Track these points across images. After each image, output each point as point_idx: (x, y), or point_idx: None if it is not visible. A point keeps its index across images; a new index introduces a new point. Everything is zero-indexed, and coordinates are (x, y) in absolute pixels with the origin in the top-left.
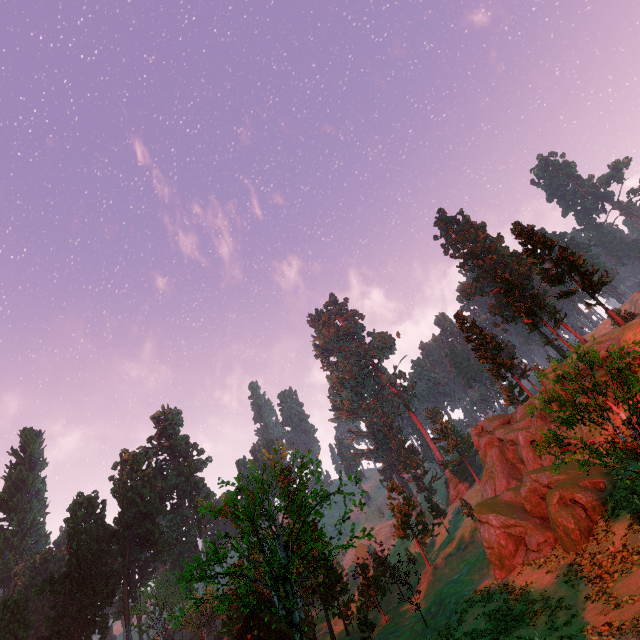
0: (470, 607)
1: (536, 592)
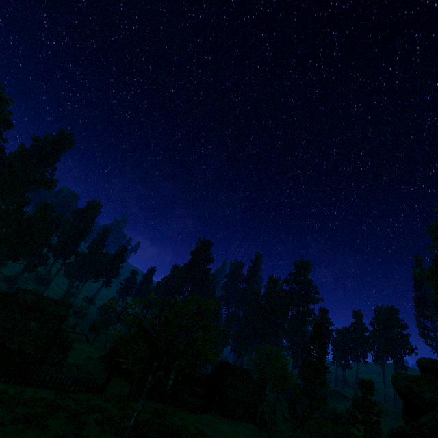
0: None
1: None
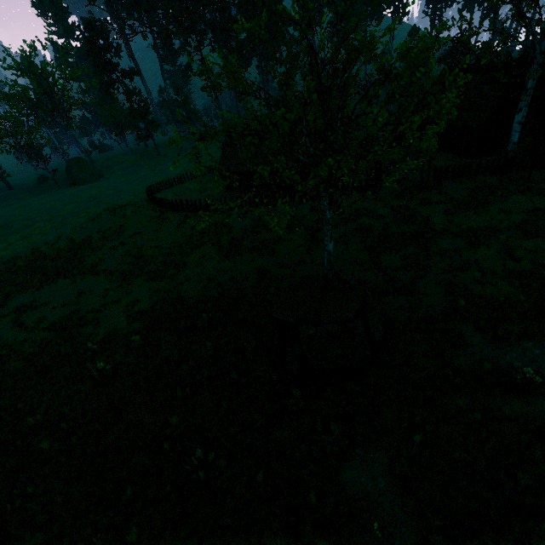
0: None
1: None
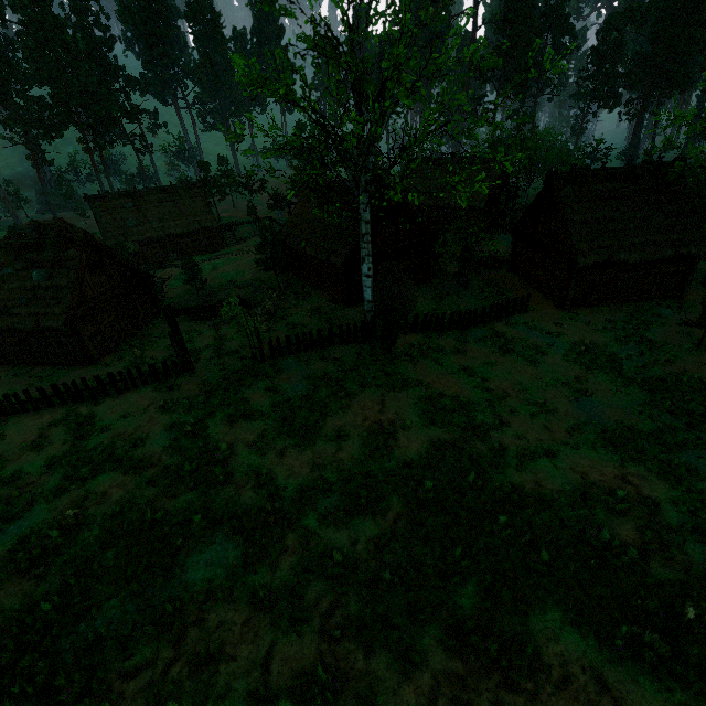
0: (678, 483)
1: (570, 646)
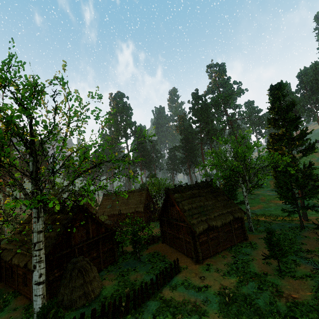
0: None
1: None
